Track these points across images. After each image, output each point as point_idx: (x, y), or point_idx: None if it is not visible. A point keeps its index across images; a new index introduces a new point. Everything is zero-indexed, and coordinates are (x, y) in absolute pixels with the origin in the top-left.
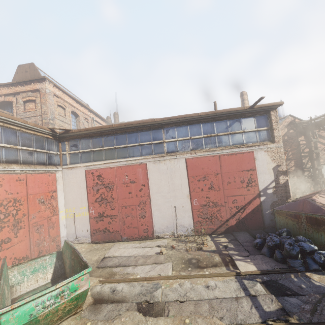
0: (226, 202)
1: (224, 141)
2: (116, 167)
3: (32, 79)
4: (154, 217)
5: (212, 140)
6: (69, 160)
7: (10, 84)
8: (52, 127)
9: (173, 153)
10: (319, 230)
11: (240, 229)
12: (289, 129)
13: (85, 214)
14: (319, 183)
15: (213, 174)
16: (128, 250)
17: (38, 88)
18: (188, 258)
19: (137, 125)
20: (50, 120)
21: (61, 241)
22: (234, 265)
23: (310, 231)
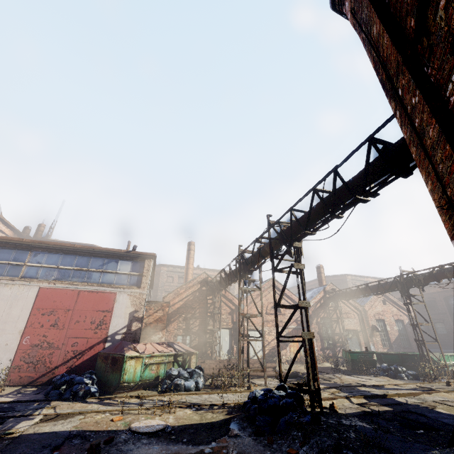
0: (65, 345)
1: (93, 278)
2: None
3: None
4: None
5: (80, 274)
6: None
7: None
8: None
9: (29, 279)
10: (114, 370)
11: None
12: (202, 286)
13: None
14: (215, 347)
15: (64, 310)
16: None
17: None
18: None
19: None
20: None
21: None
22: None
23: (109, 373)
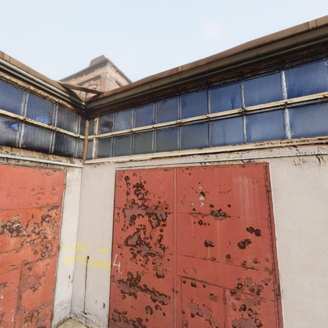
0: None
1: None
2: (176, 169)
3: (95, 64)
4: None
5: None
6: (96, 150)
7: (77, 75)
8: (67, 83)
9: None
10: None
11: None
12: None
13: (104, 264)
14: None
15: None
16: None
17: (99, 73)
18: None
19: (241, 58)
20: None
21: (53, 314)
22: None
23: None
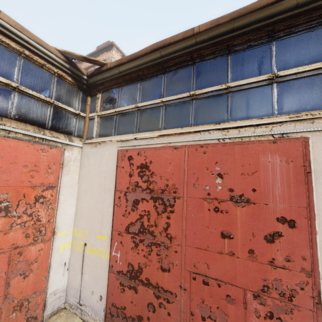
0: None
1: None
2: (188, 147)
3: (100, 49)
4: None
5: None
6: (98, 128)
7: None
8: (67, 51)
9: None
10: None
11: None
12: None
13: (102, 252)
14: None
15: None
16: None
17: (105, 58)
18: None
19: (275, 10)
20: None
21: (46, 304)
22: None
23: None
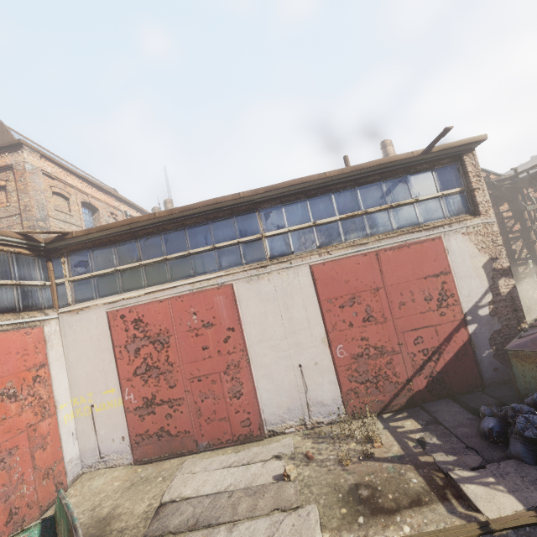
0: (402, 345)
1: (382, 224)
2: (170, 299)
3: None
4: (260, 393)
5: (357, 224)
6: (73, 294)
7: None
8: (25, 231)
9: (284, 258)
10: None
11: (438, 395)
12: None
13: (114, 403)
14: None
15: (369, 291)
16: (214, 476)
17: (9, 162)
18: (349, 484)
19: (205, 209)
20: (38, 221)
21: (66, 472)
22: (461, 495)
23: None
